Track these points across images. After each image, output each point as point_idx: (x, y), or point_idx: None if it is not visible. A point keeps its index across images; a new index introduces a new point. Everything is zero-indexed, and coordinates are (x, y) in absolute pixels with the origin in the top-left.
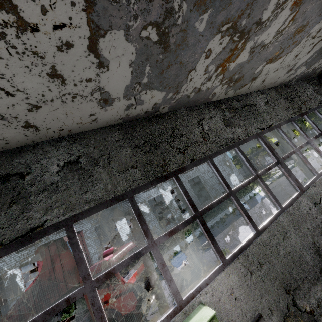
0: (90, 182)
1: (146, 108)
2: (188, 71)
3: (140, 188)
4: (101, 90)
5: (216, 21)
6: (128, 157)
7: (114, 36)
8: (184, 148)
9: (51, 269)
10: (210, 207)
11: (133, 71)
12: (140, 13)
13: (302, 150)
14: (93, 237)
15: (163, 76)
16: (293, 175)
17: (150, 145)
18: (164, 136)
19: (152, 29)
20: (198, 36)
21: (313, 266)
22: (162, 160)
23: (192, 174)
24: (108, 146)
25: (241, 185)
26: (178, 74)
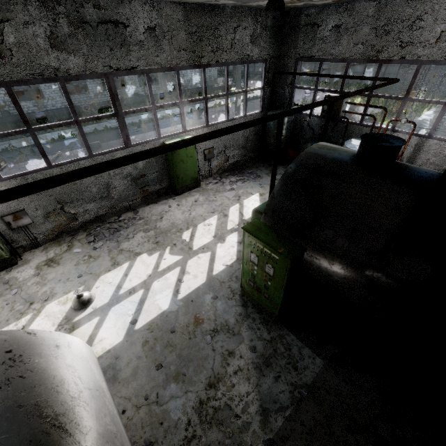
0: None
1: None
2: None
3: None
4: None
5: None
6: None
7: None
8: None
9: None
10: None
11: None
12: None
13: (302, 78)
14: None
15: None
16: (126, 131)
17: None
18: None
19: None
20: None
21: (95, 194)
22: None
23: None
24: None
25: (48, 126)
26: None
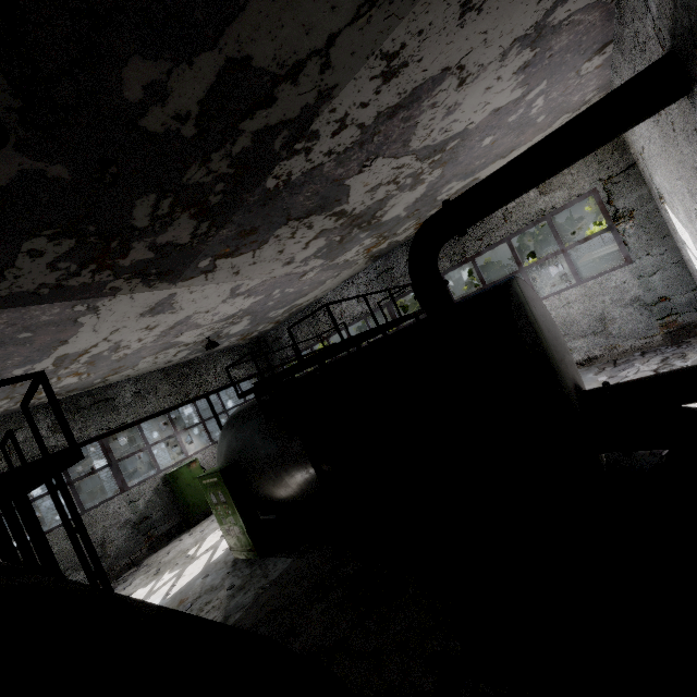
0: None
1: None
2: None
3: None
4: None
5: None
6: None
7: None
8: None
9: None
10: None
11: None
12: None
13: None
14: None
15: None
16: (121, 476)
17: None
18: None
19: None
20: None
21: (87, 557)
22: None
23: None
24: None
25: (41, 495)
26: None
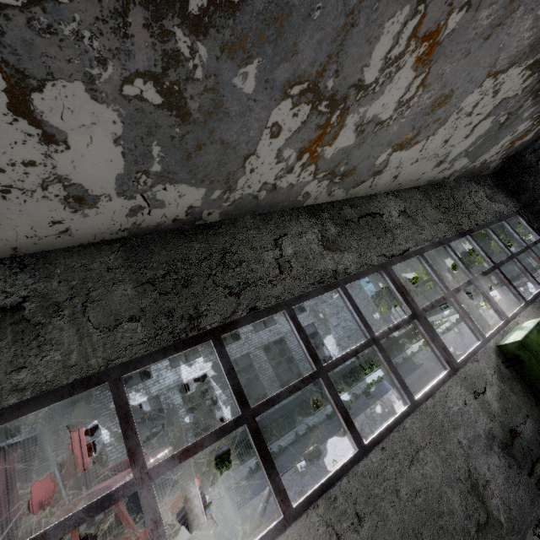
0: (36, 349)
1: (174, 214)
2: (242, 156)
3: (138, 362)
4: (64, 181)
5: (276, 79)
6: (125, 300)
7: (64, 91)
8: (241, 287)
9: (2, 500)
10: (275, 399)
11: (126, 151)
12: (110, 56)
13: (485, 287)
14: (119, 429)
15: (193, 163)
16: (438, 339)
17: (174, 279)
18: (205, 263)
19: (145, 84)
20: (246, 101)
21: (463, 519)
22: (194, 308)
23: (304, 319)
24: (91, 279)
25: (341, 357)
26: (223, 161)
